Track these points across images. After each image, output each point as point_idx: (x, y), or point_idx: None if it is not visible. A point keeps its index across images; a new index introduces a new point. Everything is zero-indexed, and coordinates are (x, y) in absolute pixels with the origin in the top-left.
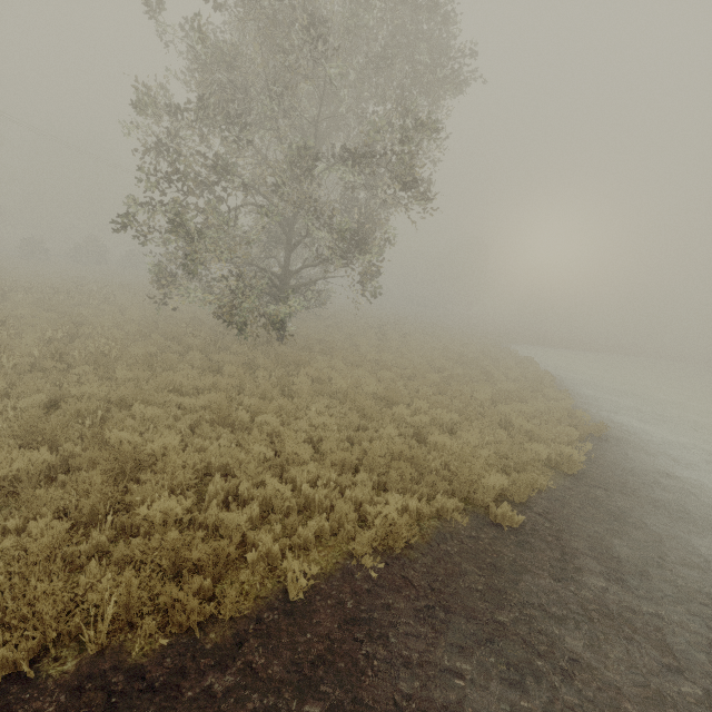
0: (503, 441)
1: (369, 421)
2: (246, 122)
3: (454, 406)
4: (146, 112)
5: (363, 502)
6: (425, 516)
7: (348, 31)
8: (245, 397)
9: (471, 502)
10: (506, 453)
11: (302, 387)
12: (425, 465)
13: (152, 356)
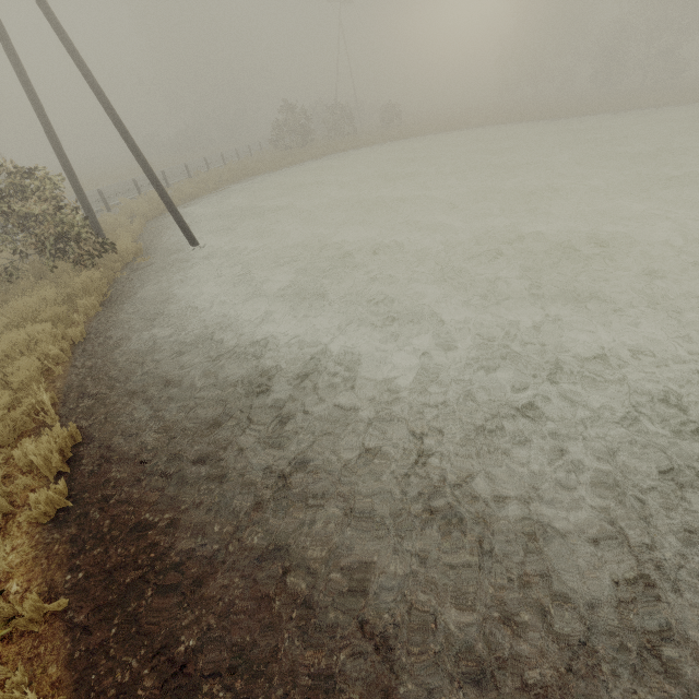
0: None
1: None
2: None
3: None
4: None
5: None
6: None
7: None
8: None
9: None
10: None
11: None
12: None
13: None
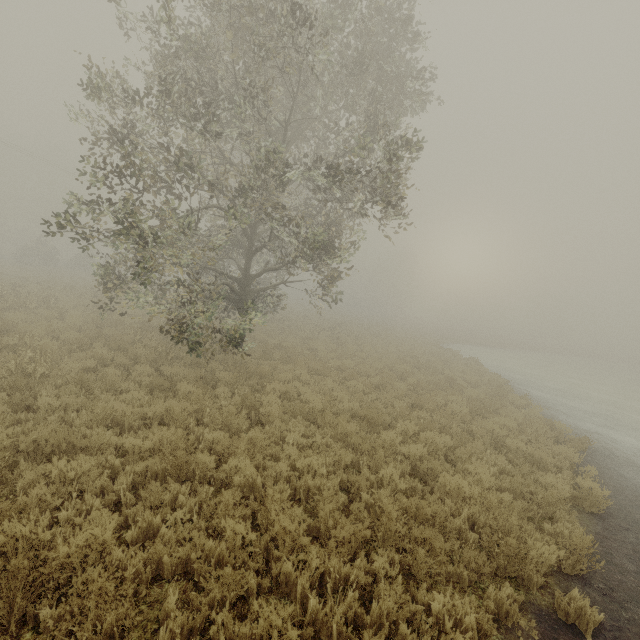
0: (507, 470)
1: (359, 454)
2: (214, 113)
3: (437, 424)
4: (98, 96)
5: (397, 619)
6: (487, 635)
7: (324, 32)
8: (205, 429)
9: (519, 582)
10: (522, 490)
11: (272, 410)
12: (450, 527)
13: (91, 371)
